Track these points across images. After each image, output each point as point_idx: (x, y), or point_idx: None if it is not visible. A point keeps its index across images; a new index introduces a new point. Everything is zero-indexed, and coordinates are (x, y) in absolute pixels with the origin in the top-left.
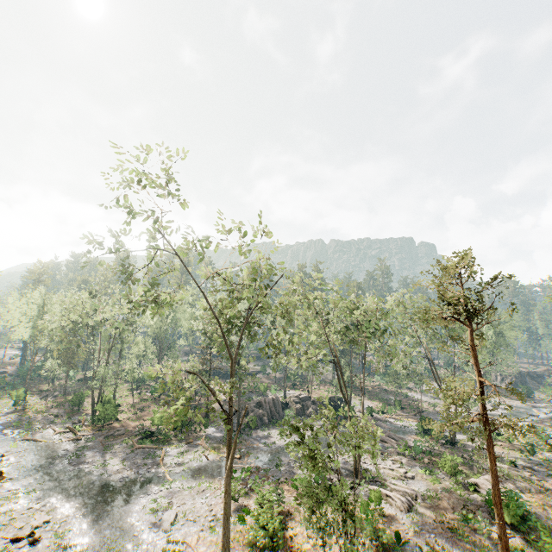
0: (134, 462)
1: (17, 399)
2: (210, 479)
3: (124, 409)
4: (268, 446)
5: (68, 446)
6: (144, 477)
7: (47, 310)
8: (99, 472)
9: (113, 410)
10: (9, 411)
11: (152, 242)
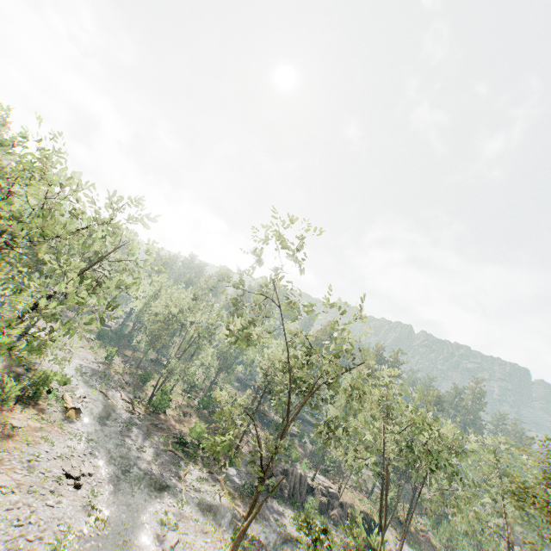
0: (163, 462)
1: (109, 354)
2: (215, 523)
3: (173, 405)
4: (279, 525)
5: (125, 415)
6: (166, 482)
7: (159, 295)
8: (137, 454)
9: (166, 403)
10: (100, 361)
11: (265, 287)
